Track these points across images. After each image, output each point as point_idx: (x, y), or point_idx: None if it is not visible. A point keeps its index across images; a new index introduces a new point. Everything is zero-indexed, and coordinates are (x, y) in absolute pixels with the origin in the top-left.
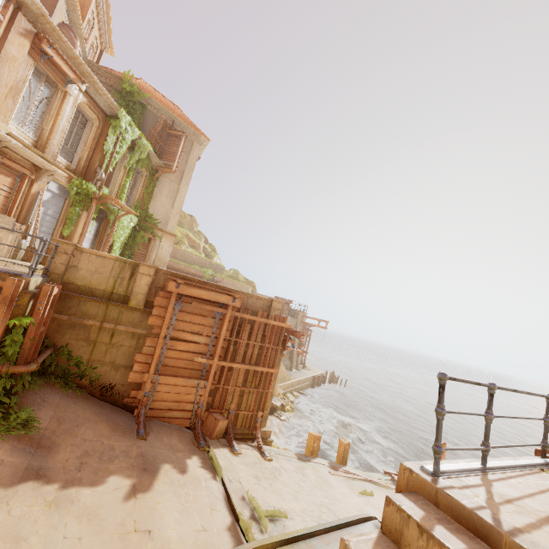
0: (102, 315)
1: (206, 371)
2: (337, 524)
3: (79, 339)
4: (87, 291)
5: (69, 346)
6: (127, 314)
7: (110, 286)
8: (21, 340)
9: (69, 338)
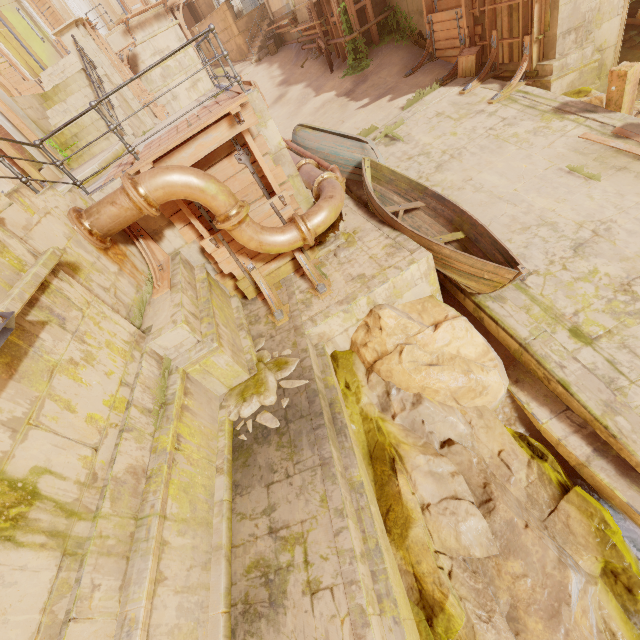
0: None
1: None
2: (337, 133)
3: None
4: None
5: (398, 4)
6: None
7: None
8: (344, 20)
9: None
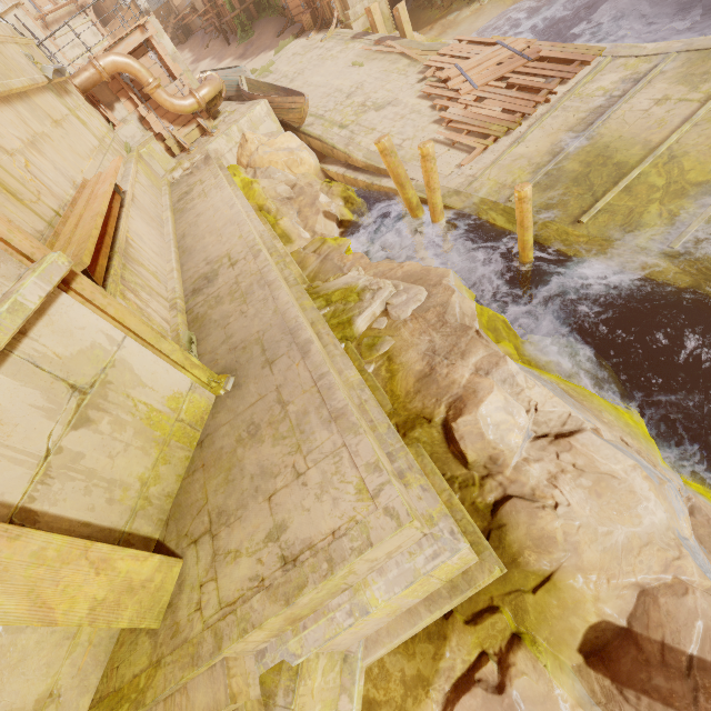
0: None
1: None
2: (224, 68)
3: None
4: None
5: None
6: None
7: None
8: (227, 1)
9: None
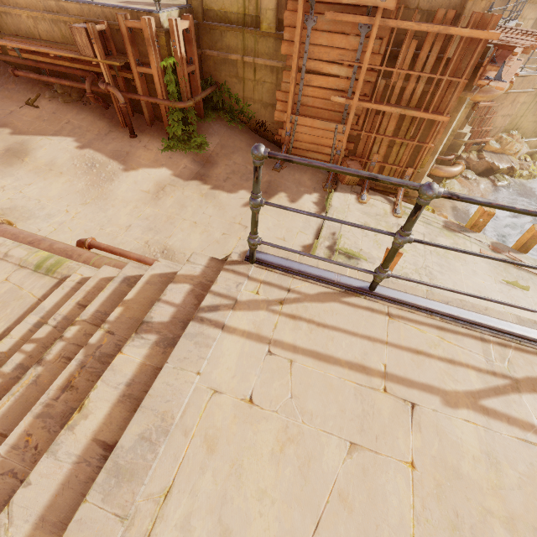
0: (241, 47)
1: (347, 113)
2: None
3: (231, 76)
4: (224, 17)
5: (227, 84)
6: (262, 43)
7: (241, 6)
8: (174, 80)
9: (224, 76)
